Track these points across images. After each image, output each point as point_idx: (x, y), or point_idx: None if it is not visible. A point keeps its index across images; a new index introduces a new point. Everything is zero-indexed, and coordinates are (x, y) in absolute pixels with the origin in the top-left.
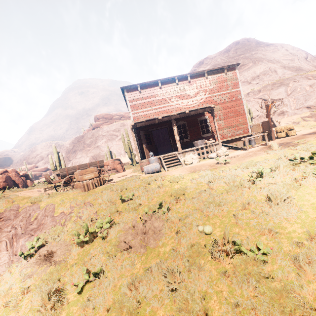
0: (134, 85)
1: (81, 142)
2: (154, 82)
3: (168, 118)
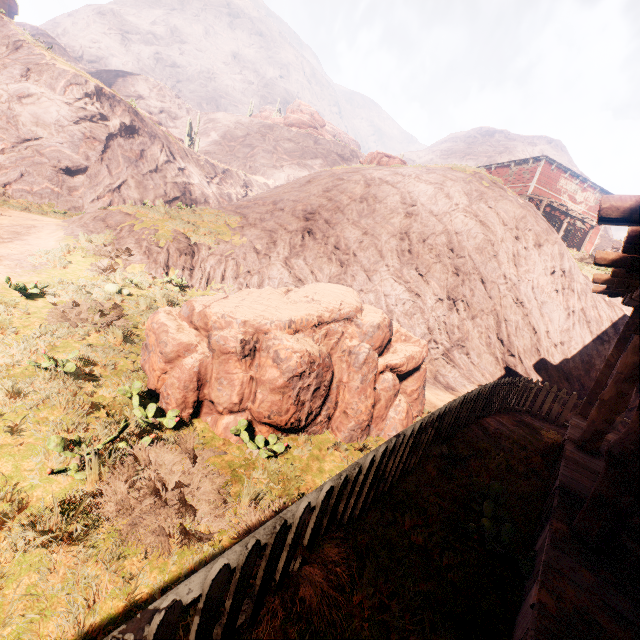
0: (554, 161)
1: (269, 136)
2: (565, 170)
3: (570, 212)
